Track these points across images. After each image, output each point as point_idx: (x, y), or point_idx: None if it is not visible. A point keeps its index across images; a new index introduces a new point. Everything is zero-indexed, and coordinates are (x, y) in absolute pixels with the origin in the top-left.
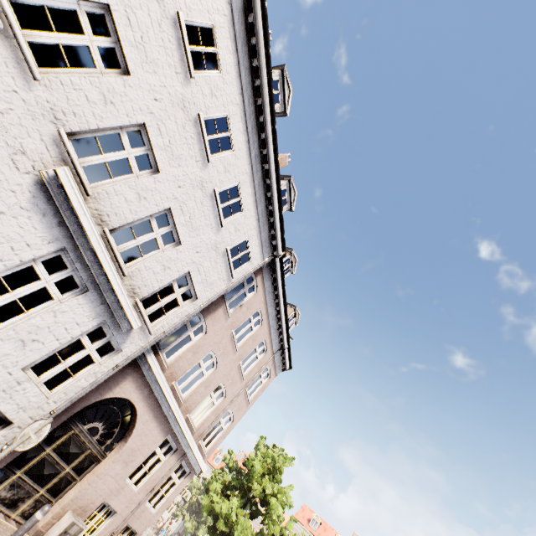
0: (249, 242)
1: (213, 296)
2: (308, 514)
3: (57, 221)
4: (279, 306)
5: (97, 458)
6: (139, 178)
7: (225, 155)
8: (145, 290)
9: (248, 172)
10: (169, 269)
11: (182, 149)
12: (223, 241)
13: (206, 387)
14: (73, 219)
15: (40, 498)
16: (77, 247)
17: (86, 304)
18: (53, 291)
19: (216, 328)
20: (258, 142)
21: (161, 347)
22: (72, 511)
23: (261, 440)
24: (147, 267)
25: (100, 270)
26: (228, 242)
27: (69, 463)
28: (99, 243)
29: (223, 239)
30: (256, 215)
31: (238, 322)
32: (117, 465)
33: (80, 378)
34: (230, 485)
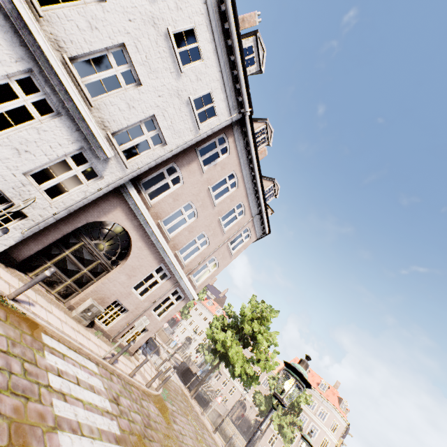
0: (214, 95)
1: (181, 144)
2: None
3: (18, 41)
4: (254, 172)
5: (107, 268)
6: (87, 6)
7: None
8: (114, 125)
9: (203, 14)
10: (134, 109)
11: None
12: (185, 89)
13: (189, 232)
14: (31, 39)
15: (69, 286)
16: (42, 71)
17: (63, 128)
18: (32, 111)
19: (192, 181)
20: None
21: (143, 188)
22: (93, 299)
23: (253, 298)
24: (112, 103)
25: (67, 96)
26: (190, 91)
27: (85, 266)
28: (58, 65)
29: (184, 87)
30: (218, 66)
31: (213, 179)
32: (122, 276)
33: (73, 194)
34: (229, 326)
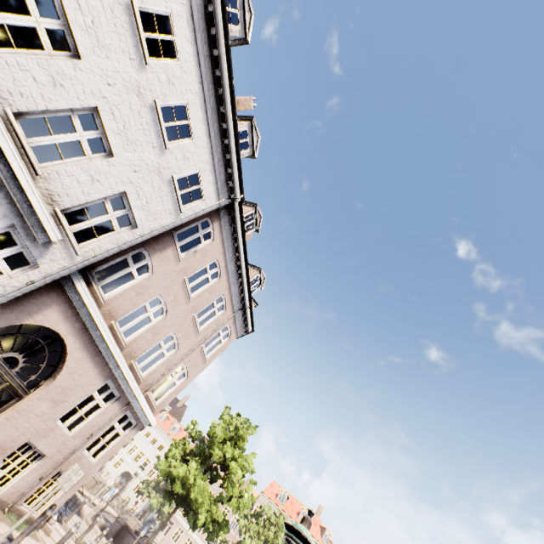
0: (202, 177)
1: (156, 228)
2: (277, 490)
3: None
4: (239, 261)
5: (18, 394)
6: (53, 59)
7: (169, 63)
8: (67, 200)
9: (198, 93)
10: (99, 182)
11: (111, 38)
12: (168, 167)
13: (154, 334)
14: None
15: None
16: None
17: None
18: None
19: (165, 271)
20: (210, 60)
21: (95, 279)
22: None
23: (226, 411)
24: (69, 173)
25: (1, 159)
26: (174, 170)
27: None
28: None
29: (168, 164)
30: (209, 147)
31: (191, 269)
32: (44, 403)
33: None
34: (192, 453)
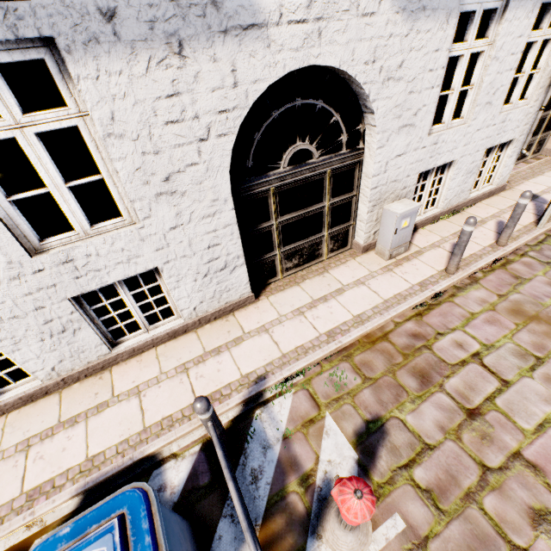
0: None
1: None
2: None
3: None
4: None
5: None
6: None
7: None
8: None
9: None
10: None
11: None
12: None
13: None
14: None
15: (539, 140)
16: None
17: (516, 11)
18: (478, 48)
19: None
20: None
21: None
22: None
23: None
24: None
25: None
26: None
27: (548, 110)
28: None
29: None
30: None
31: None
32: None
33: (545, 66)
34: None
